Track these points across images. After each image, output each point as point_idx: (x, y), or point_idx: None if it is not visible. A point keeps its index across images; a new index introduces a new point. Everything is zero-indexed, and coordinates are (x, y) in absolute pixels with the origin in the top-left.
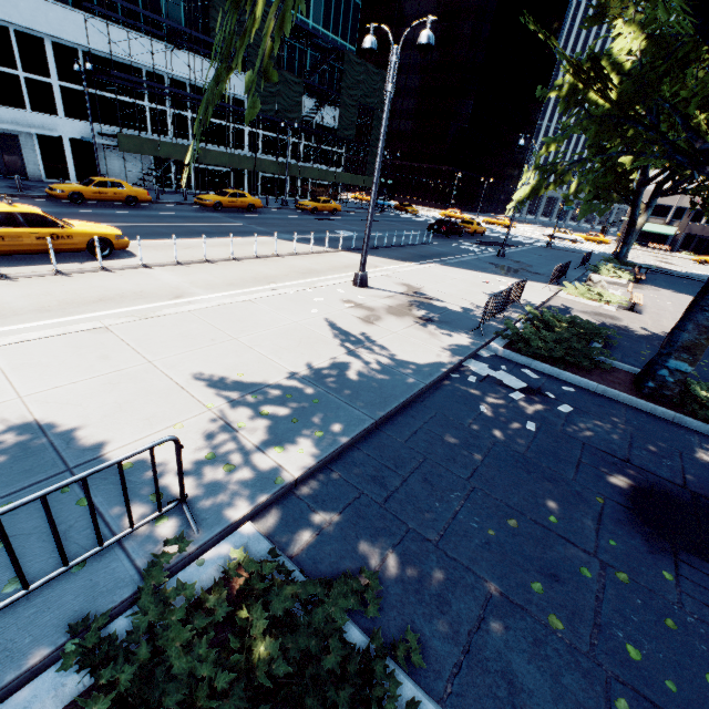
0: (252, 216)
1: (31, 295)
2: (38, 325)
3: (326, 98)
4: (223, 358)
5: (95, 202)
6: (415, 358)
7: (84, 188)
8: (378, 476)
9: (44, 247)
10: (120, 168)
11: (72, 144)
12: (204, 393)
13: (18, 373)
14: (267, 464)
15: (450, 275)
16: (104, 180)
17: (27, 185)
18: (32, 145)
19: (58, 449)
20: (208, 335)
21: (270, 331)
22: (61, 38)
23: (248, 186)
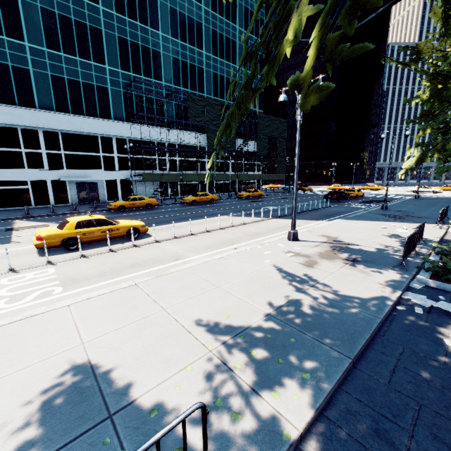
0: (212, 205)
1: (96, 266)
2: (97, 285)
3: (249, 137)
4: (212, 303)
5: (130, 209)
6: (360, 294)
7: (125, 203)
8: (380, 429)
9: (105, 236)
10: (143, 190)
11: (121, 182)
12: (204, 335)
13: (83, 323)
14: (269, 413)
15: (354, 225)
16: (135, 197)
17: (99, 205)
18: (103, 186)
19: (103, 393)
20: (200, 285)
21: (241, 279)
22: (120, 135)
23: (208, 189)
